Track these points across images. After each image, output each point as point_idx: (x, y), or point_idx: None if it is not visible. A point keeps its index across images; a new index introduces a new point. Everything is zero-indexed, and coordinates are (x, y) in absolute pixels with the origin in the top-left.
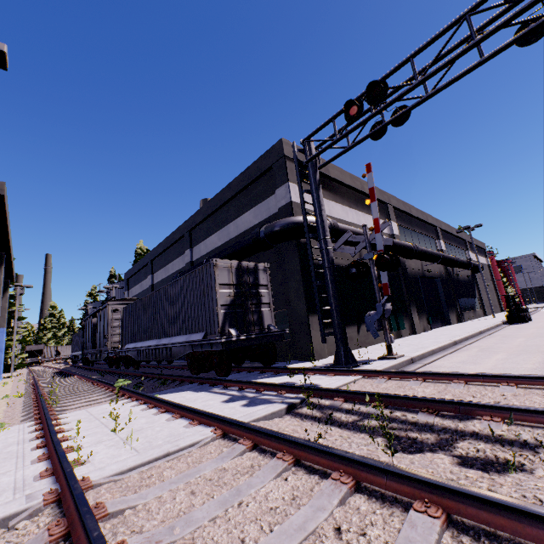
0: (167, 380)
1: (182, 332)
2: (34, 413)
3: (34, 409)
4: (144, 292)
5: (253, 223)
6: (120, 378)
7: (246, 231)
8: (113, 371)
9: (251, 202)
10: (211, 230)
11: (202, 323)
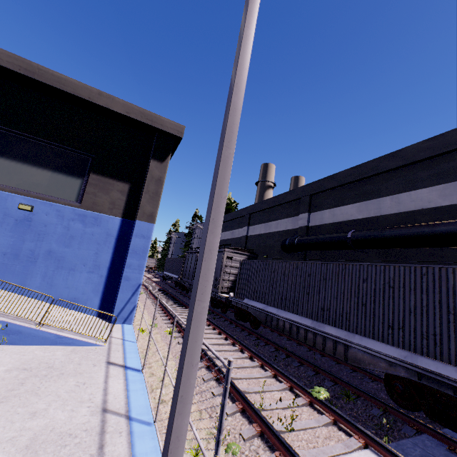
0: (335, 384)
1: (380, 338)
2: (256, 429)
3: (238, 406)
4: (234, 240)
5: (437, 204)
6: (258, 346)
7: (419, 211)
8: (220, 315)
9: (436, 177)
10: (345, 199)
11: (456, 352)
